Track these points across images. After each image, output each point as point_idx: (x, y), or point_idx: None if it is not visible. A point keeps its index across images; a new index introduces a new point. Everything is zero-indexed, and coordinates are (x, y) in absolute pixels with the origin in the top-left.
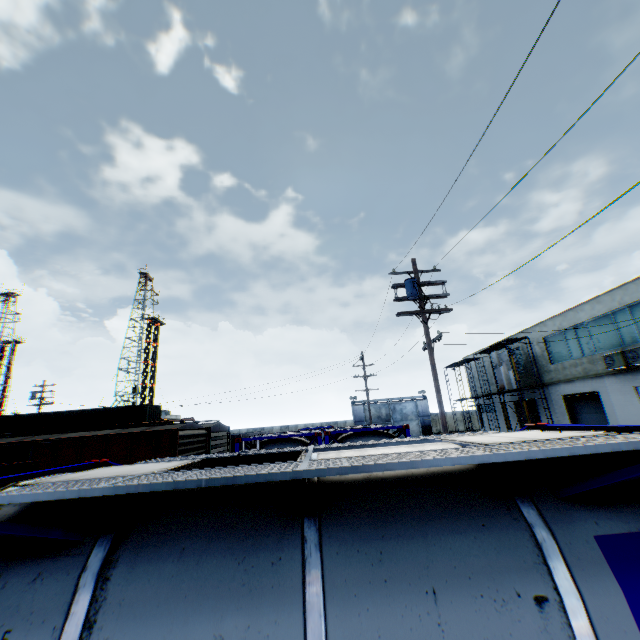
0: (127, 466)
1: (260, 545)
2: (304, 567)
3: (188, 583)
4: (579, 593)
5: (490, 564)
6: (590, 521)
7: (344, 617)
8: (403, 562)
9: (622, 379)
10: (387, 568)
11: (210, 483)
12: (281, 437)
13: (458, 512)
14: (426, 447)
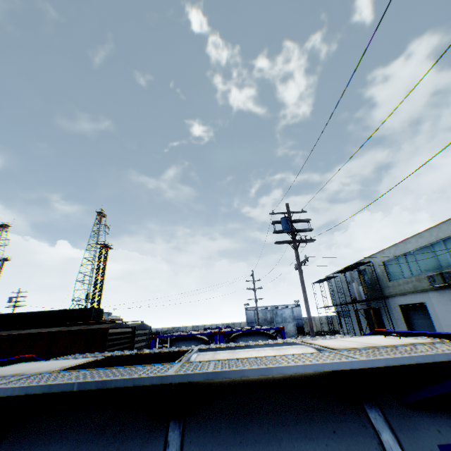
0: (41, 362)
1: (124, 449)
2: None
3: None
4: None
5: None
6: (433, 428)
7: None
8: None
9: (442, 293)
10: None
11: (82, 386)
12: (186, 335)
13: (311, 417)
14: (288, 350)
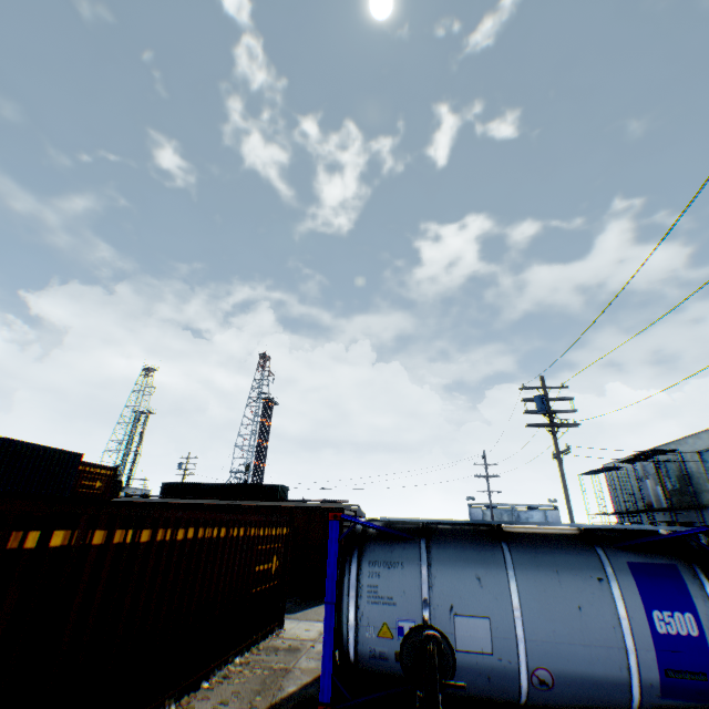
0: None
1: (485, 548)
2: (504, 557)
3: (461, 557)
4: (615, 579)
5: (580, 565)
6: (626, 556)
7: (522, 574)
8: (544, 560)
9: None
10: (537, 561)
11: (466, 521)
12: None
13: (567, 547)
14: None
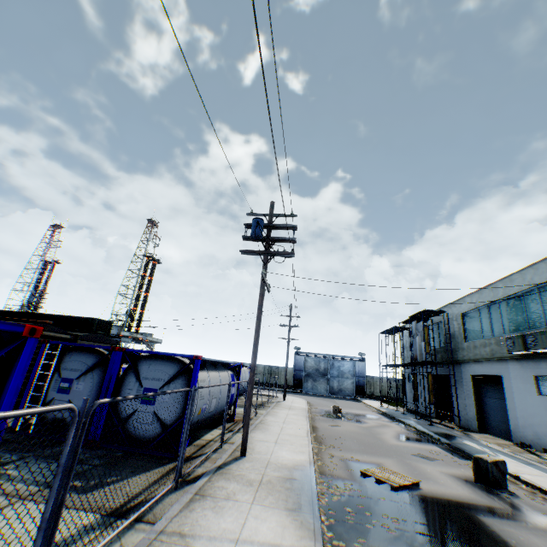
0: None
1: None
2: None
3: None
4: None
5: None
6: None
7: None
8: None
9: (524, 366)
10: None
11: None
12: (82, 345)
13: None
14: None
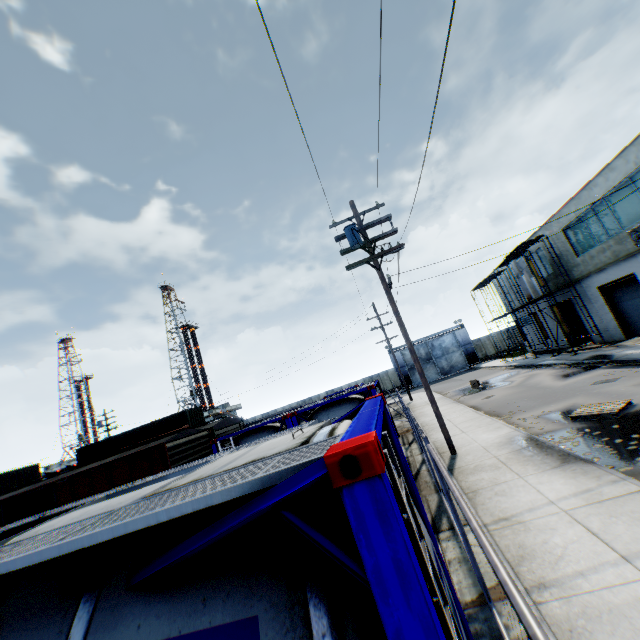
0: None
1: None
2: None
3: None
4: None
5: None
6: (135, 624)
7: None
8: None
9: None
10: None
11: None
12: (251, 429)
13: (14, 628)
14: (130, 498)
